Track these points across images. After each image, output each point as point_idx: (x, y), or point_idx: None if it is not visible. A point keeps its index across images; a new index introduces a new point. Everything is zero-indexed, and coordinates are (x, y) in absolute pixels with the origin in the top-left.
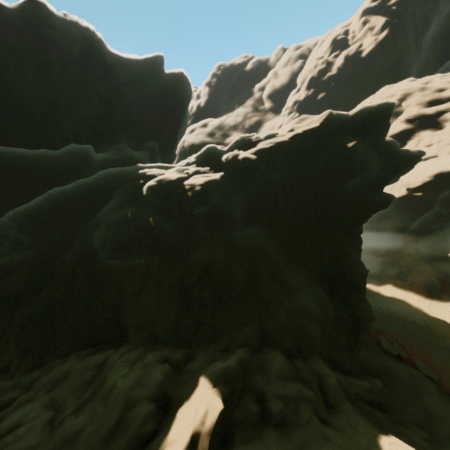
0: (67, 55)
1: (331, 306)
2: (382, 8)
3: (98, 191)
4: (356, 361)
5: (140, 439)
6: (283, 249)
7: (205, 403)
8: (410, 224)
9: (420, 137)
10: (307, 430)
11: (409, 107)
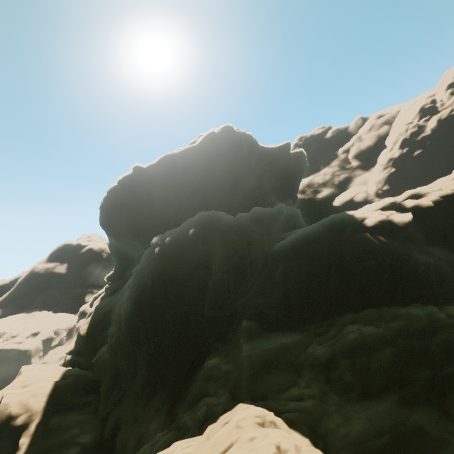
0: (243, 152)
1: None
2: None
3: (328, 227)
4: None
5: (448, 323)
6: None
7: None
8: None
9: None
10: None
11: None
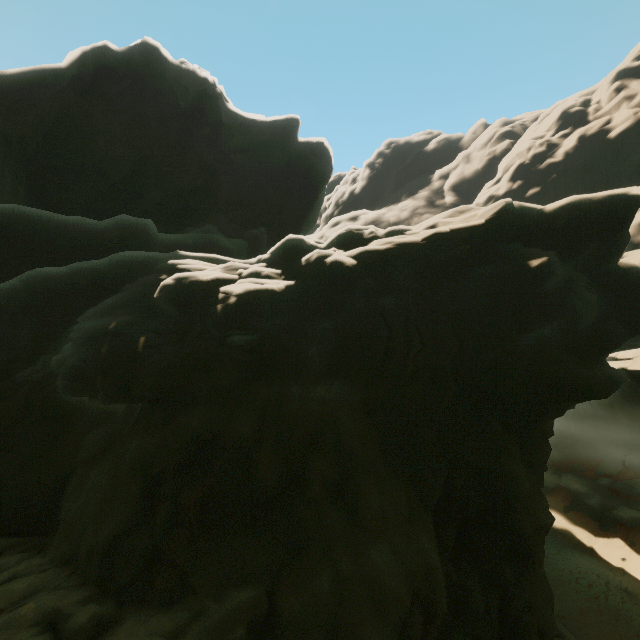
0: (171, 109)
1: (444, 587)
2: None
3: (107, 282)
4: None
5: None
6: (377, 437)
7: None
8: None
9: None
10: None
11: None
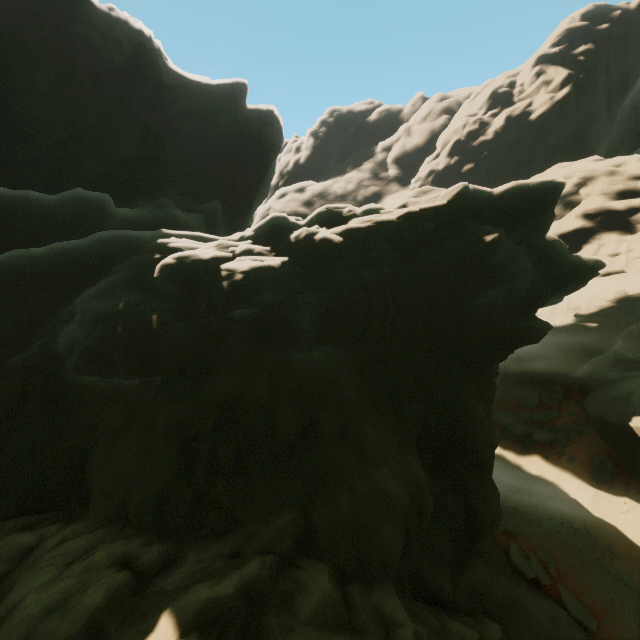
0: (104, 65)
1: (430, 492)
2: (565, 56)
3: (90, 263)
4: (465, 586)
5: None
6: (367, 389)
7: None
8: (576, 368)
9: (601, 241)
10: None
11: (590, 197)
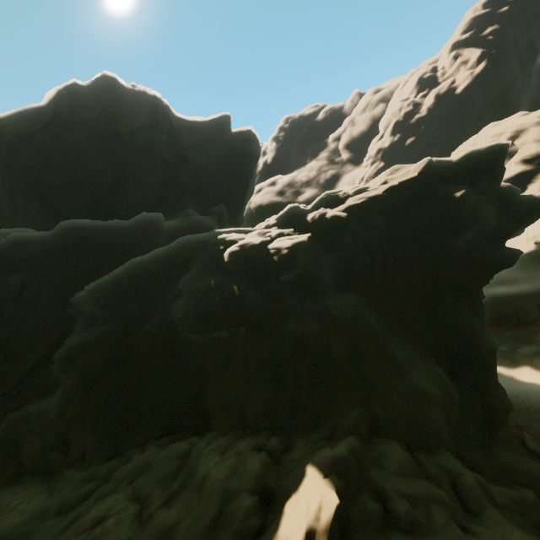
0: (135, 124)
1: (454, 388)
2: (476, 39)
3: (175, 260)
4: (495, 464)
5: (245, 536)
6: (385, 320)
7: (317, 496)
8: None
9: None
10: (445, 539)
11: (525, 146)
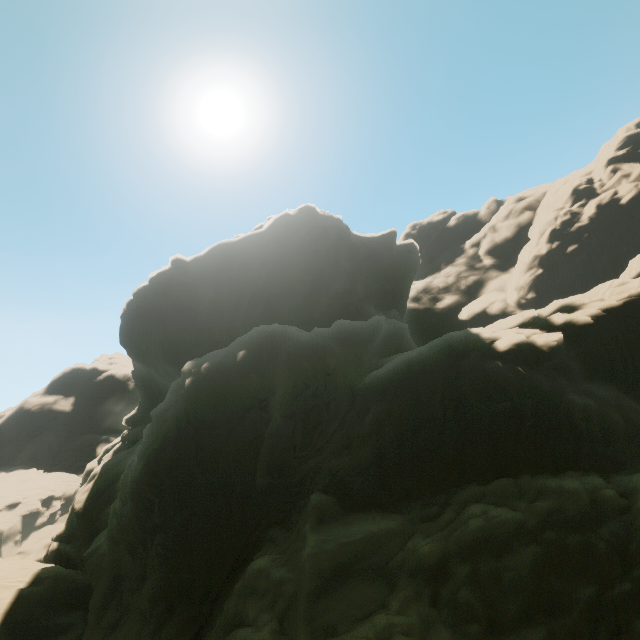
0: (329, 243)
1: None
2: (634, 154)
3: (443, 351)
4: None
5: (620, 506)
6: (639, 403)
7: None
8: None
9: None
10: None
11: None
